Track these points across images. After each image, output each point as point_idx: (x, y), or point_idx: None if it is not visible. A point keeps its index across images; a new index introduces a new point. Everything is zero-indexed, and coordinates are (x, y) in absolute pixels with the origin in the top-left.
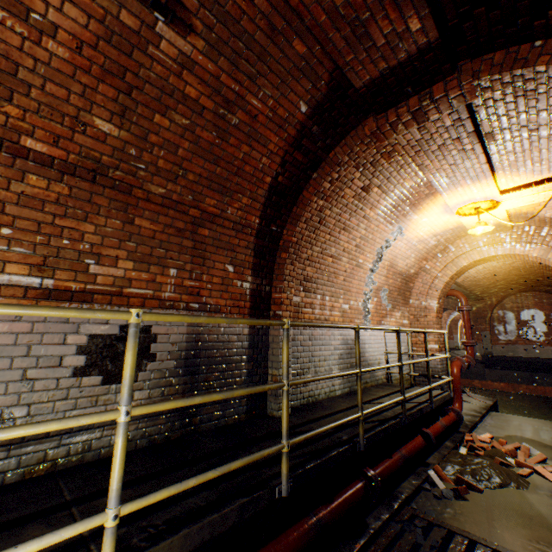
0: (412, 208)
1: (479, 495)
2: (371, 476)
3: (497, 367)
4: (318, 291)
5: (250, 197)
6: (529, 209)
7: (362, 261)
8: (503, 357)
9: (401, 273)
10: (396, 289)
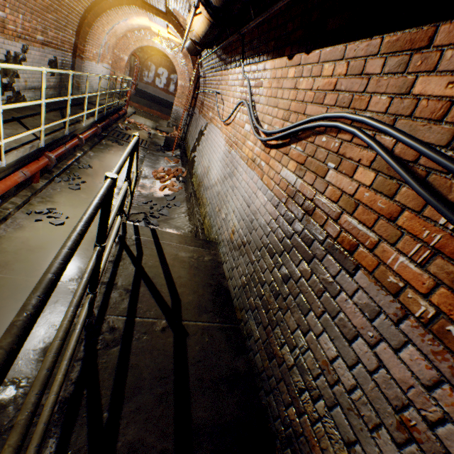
0: (137, 16)
1: (131, 131)
2: (112, 119)
3: (138, 96)
4: (89, 44)
5: (86, 4)
6: (175, 41)
7: (106, 30)
8: (142, 91)
9: (117, 36)
10: (112, 44)
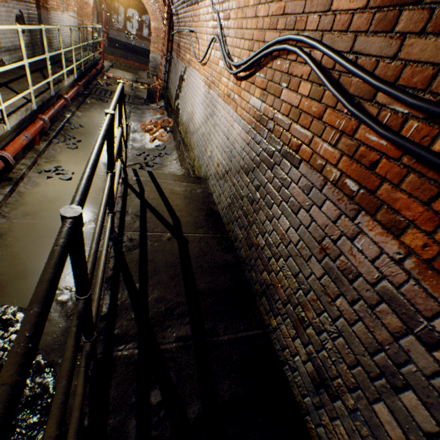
0: None
1: (112, 87)
2: (91, 76)
3: (111, 47)
4: None
5: None
6: None
7: None
8: (115, 40)
9: None
10: None
